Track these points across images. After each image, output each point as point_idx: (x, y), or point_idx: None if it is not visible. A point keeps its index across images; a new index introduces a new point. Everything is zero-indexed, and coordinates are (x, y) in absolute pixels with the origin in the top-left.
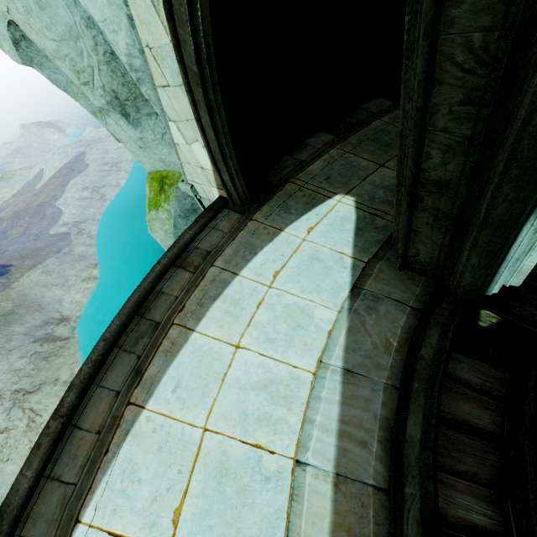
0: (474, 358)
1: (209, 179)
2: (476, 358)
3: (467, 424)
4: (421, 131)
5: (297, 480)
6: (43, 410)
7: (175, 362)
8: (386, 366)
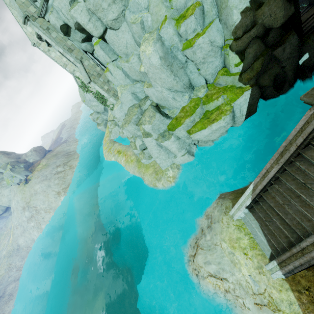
0: None
1: None
2: None
3: None
4: None
5: None
6: (73, 164)
7: None
8: None
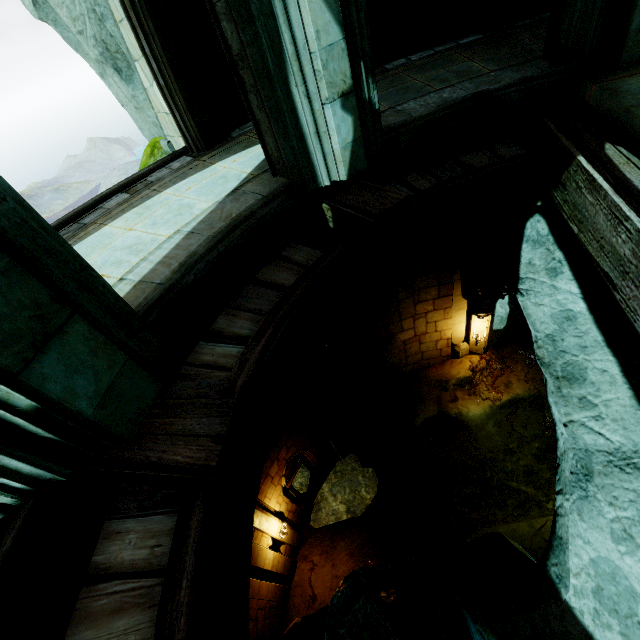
0: (312, 248)
1: (174, 126)
2: (313, 248)
3: (277, 284)
4: (211, 5)
5: (113, 287)
6: None
7: (81, 242)
8: (218, 227)
